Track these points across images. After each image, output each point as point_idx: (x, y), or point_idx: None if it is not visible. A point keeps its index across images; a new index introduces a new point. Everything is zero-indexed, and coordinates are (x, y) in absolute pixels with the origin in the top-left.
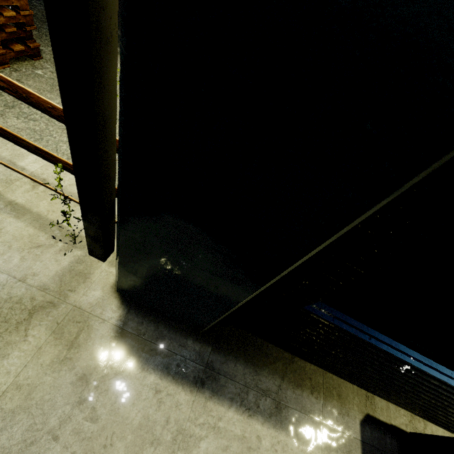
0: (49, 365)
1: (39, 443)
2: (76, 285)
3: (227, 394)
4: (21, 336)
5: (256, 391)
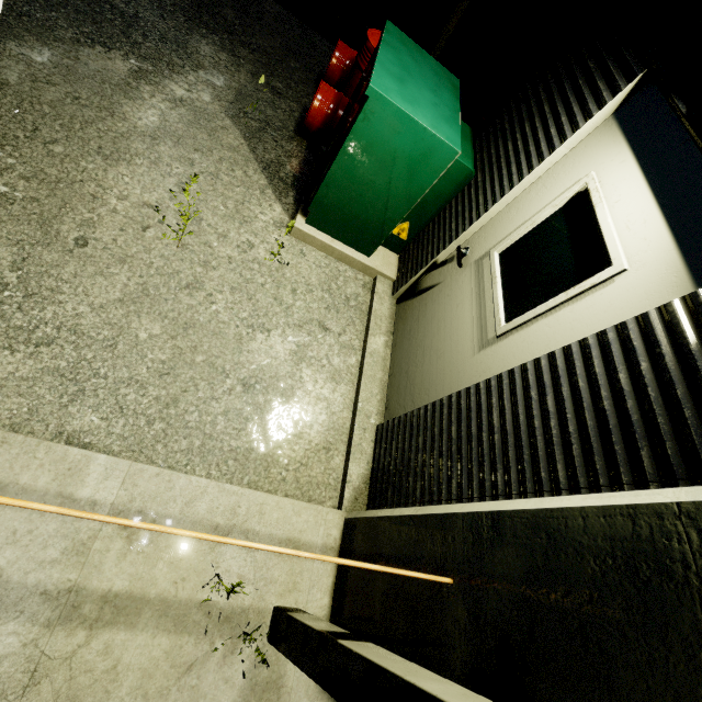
0: None
1: None
2: None
3: None
4: None
5: None
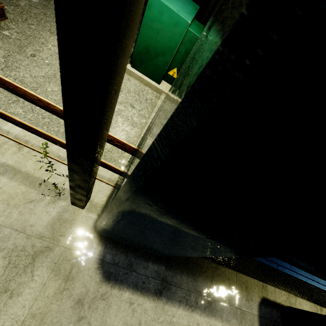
0: (53, 296)
1: None
2: (65, 230)
3: (177, 298)
4: (29, 277)
5: (195, 293)
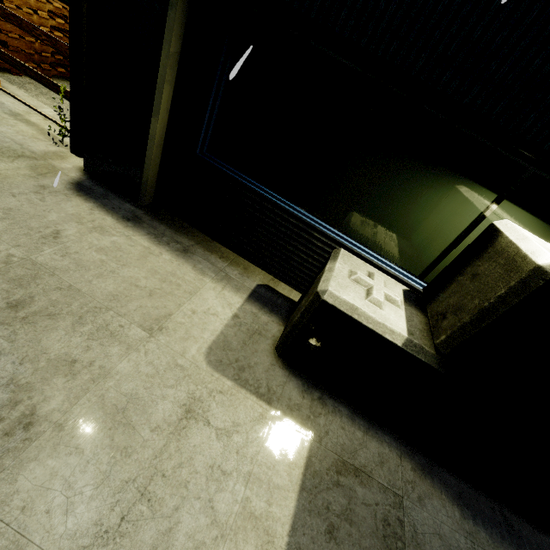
0: (22, 175)
1: (3, 193)
2: (56, 159)
3: (145, 231)
4: (10, 161)
5: (171, 239)
